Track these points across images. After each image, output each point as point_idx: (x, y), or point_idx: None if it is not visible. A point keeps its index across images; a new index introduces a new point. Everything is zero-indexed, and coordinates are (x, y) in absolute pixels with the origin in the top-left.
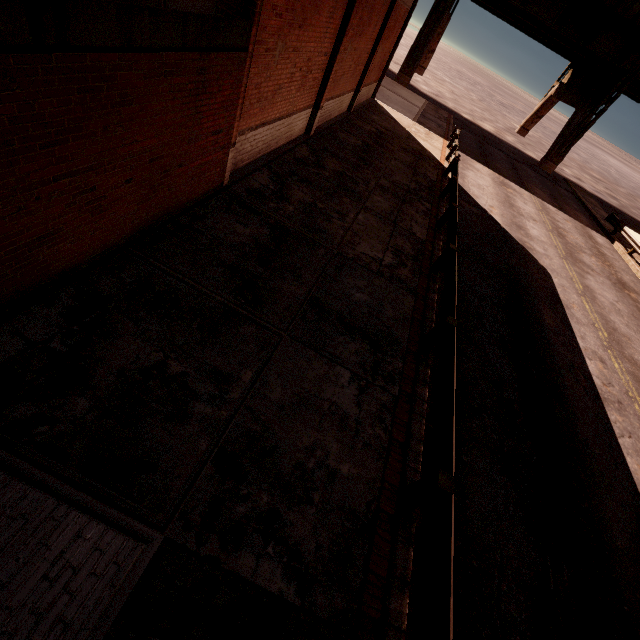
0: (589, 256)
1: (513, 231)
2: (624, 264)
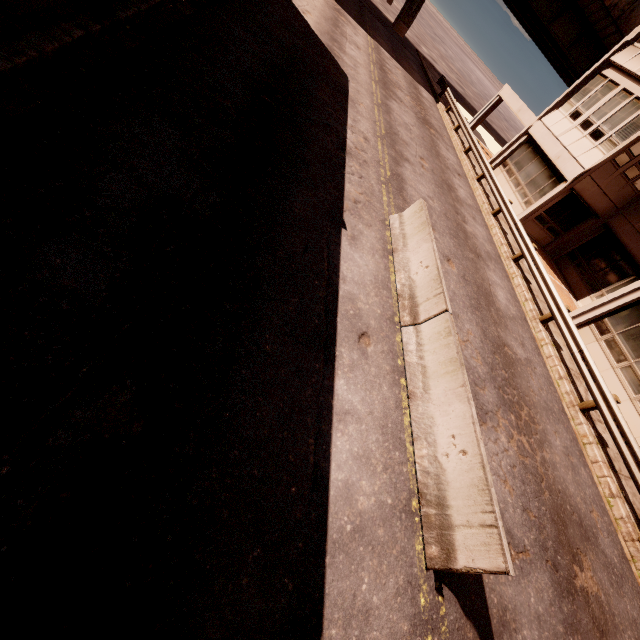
0: (405, 94)
1: (324, 37)
2: (439, 116)
